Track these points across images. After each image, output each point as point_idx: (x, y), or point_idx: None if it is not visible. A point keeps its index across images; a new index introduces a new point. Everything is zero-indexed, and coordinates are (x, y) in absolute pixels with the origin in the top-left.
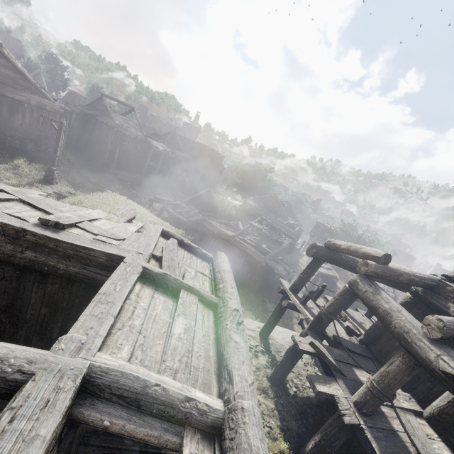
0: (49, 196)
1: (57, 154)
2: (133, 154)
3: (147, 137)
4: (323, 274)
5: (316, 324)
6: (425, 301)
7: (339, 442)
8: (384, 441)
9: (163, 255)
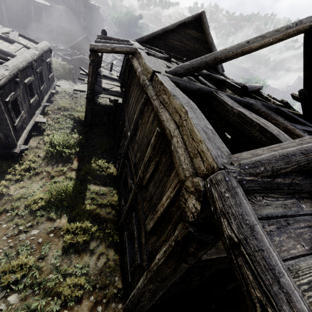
0: None
1: None
2: (19, 10)
3: None
4: None
5: None
6: None
7: None
8: None
9: (10, 35)
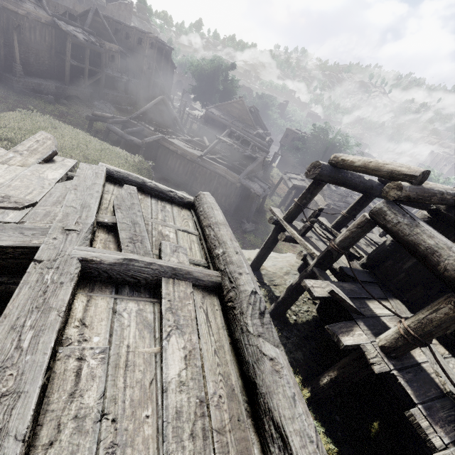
0: None
1: None
2: (43, 49)
3: (56, 19)
4: (298, 187)
5: (324, 260)
6: (449, 221)
7: (358, 378)
8: (415, 382)
9: (117, 220)
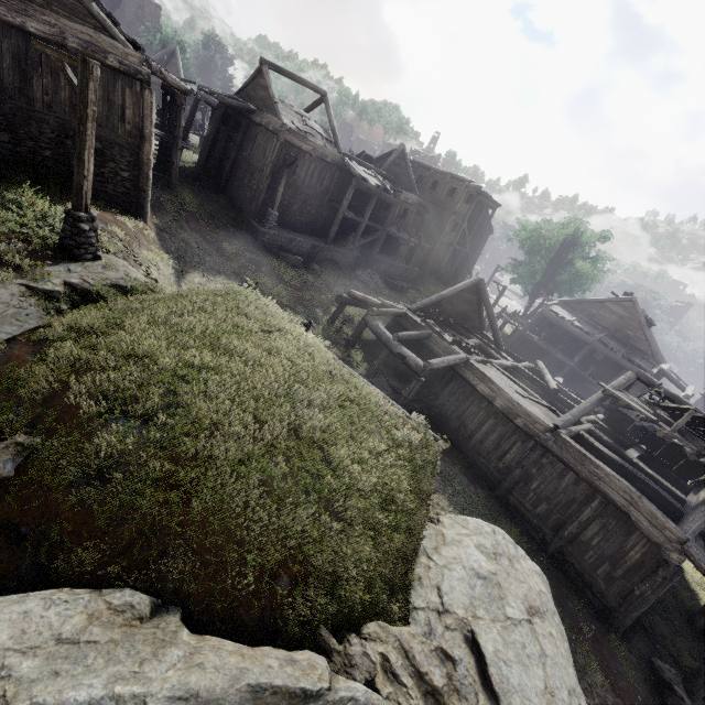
0: (42, 297)
1: (87, 172)
2: (315, 195)
3: (347, 158)
4: None
5: None
6: None
7: None
8: None
9: None
